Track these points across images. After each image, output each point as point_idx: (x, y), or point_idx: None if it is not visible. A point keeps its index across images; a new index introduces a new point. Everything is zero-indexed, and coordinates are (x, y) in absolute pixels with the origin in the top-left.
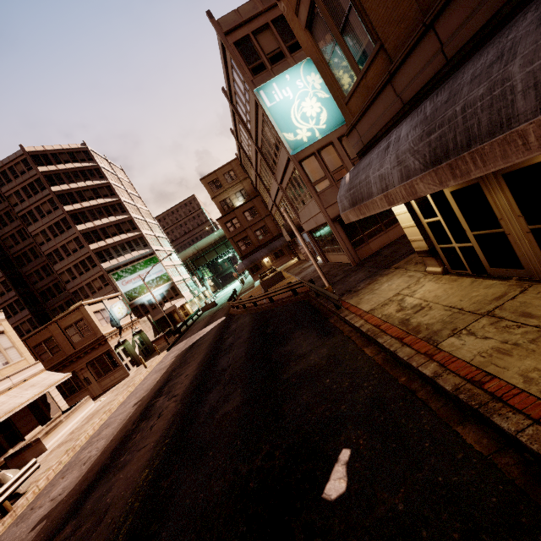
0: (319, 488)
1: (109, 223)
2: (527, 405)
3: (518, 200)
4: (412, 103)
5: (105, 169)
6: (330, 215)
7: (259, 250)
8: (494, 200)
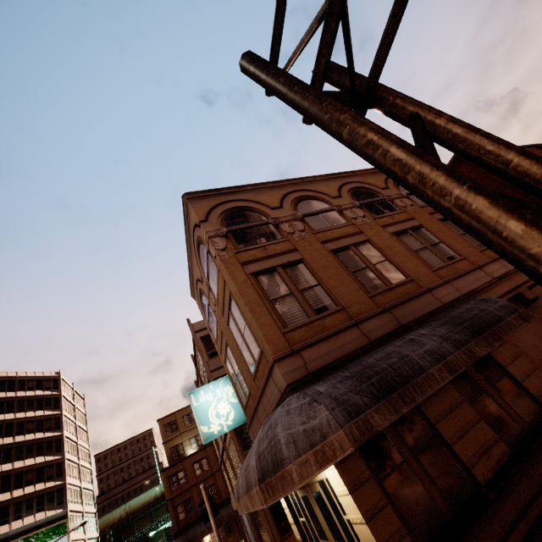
0: None
1: (32, 465)
2: None
3: (324, 516)
4: None
5: (65, 398)
6: None
7: (201, 521)
8: (317, 512)
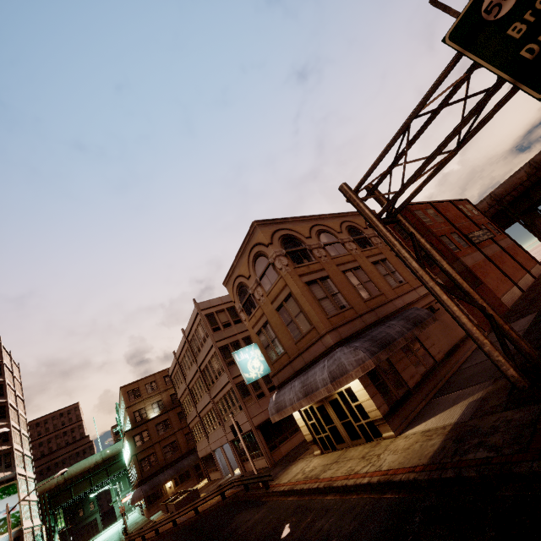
0: (279, 538)
1: None
2: (341, 478)
3: (335, 411)
4: (298, 372)
5: (6, 365)
6: (255, 423)
7: (163, 471)
8: (329, 411)
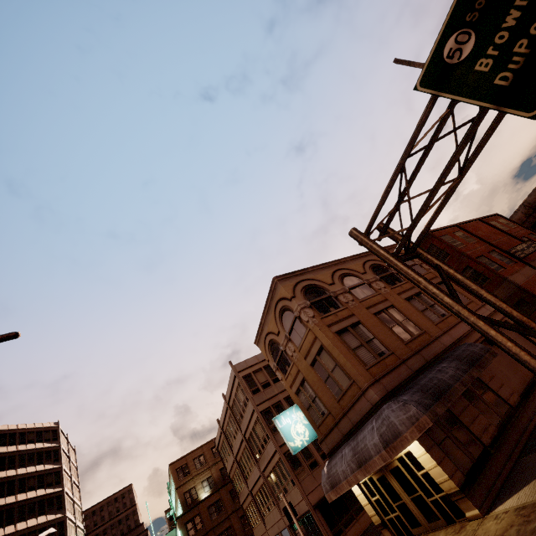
0: None
1: (34, 526)
2: None
3: (399, 483)
4: (347, 436)
5: (63, 450)
6: (311, 501)
7: None
8: (392, 483)
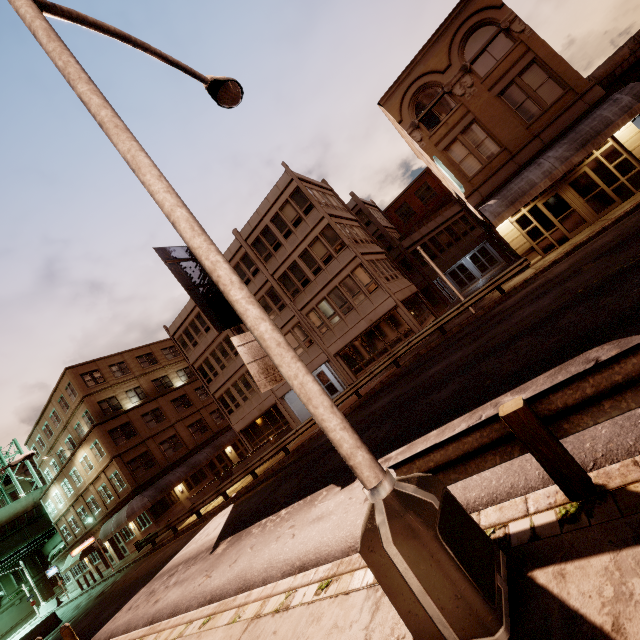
0: None
1: None
2: None
3: (577, 191)
4: (526, 165)
5: None
6: (398, 298)
7: (167, 473)
8: (566, 197)
